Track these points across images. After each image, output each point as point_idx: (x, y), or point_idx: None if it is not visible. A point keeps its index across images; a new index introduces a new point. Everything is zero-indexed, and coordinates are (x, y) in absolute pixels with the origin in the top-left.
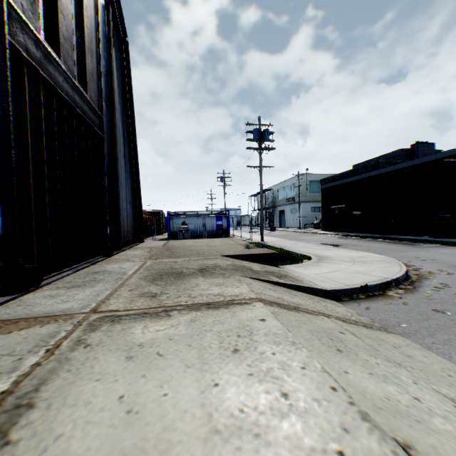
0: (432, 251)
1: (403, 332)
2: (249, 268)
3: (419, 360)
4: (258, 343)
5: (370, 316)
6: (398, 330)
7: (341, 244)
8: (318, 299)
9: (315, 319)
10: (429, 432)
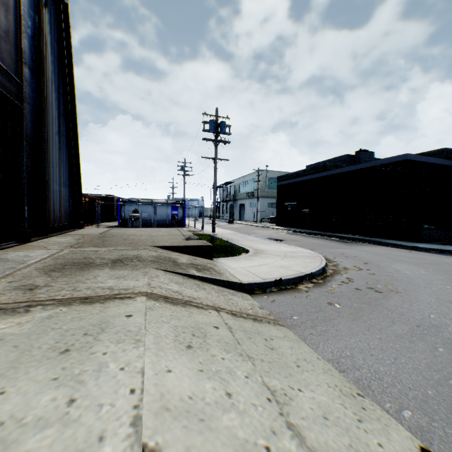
0: (358, 249)
1: (291, 324)
2: (173, 260)
3: (280, 352)
4: (98, 342)
5: (271, 309)
6: (288, 323)
7: (286, 239)
8: (229, 292)
9: (199, 314)
10: (203, 431)
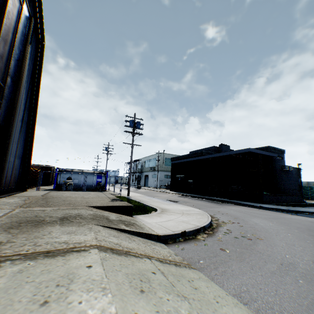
0: (228, 208)
1: (200, 267)
2: (106, 218)
3: (202, 291)
4: (71, 292)
5: (183, 255)
6: (198, 266)
7: (179, 201)
8: (151, 243)
9: (138, 261)
10: None
